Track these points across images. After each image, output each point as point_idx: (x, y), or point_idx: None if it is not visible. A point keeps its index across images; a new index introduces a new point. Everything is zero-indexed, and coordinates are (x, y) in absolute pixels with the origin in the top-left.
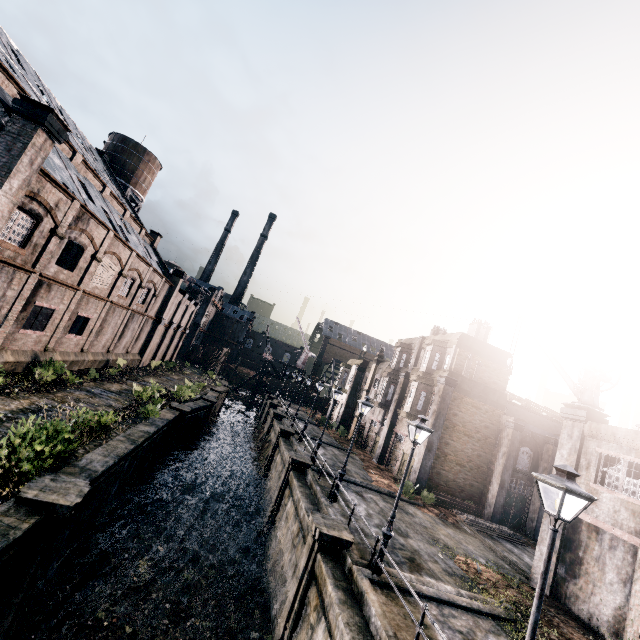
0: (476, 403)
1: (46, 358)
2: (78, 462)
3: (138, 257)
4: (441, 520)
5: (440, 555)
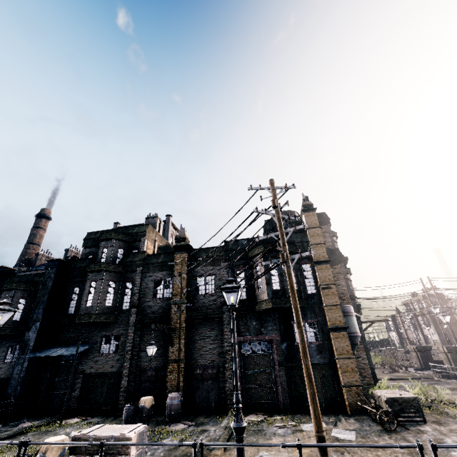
0: None
1: None
2: None
3: None
4: None
5: None
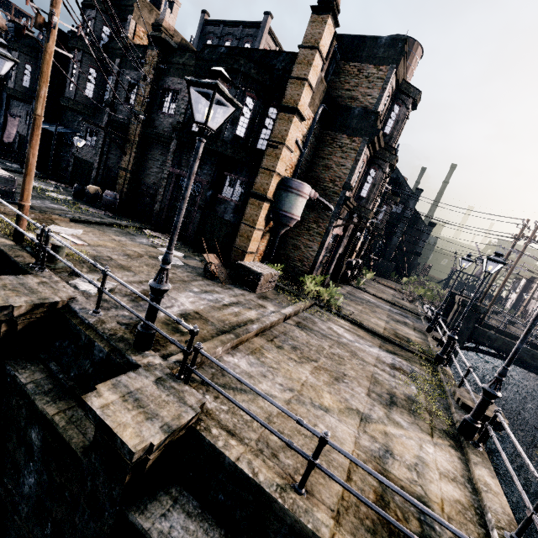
0: None
1: None
2: None
3: None
4: None
5: None
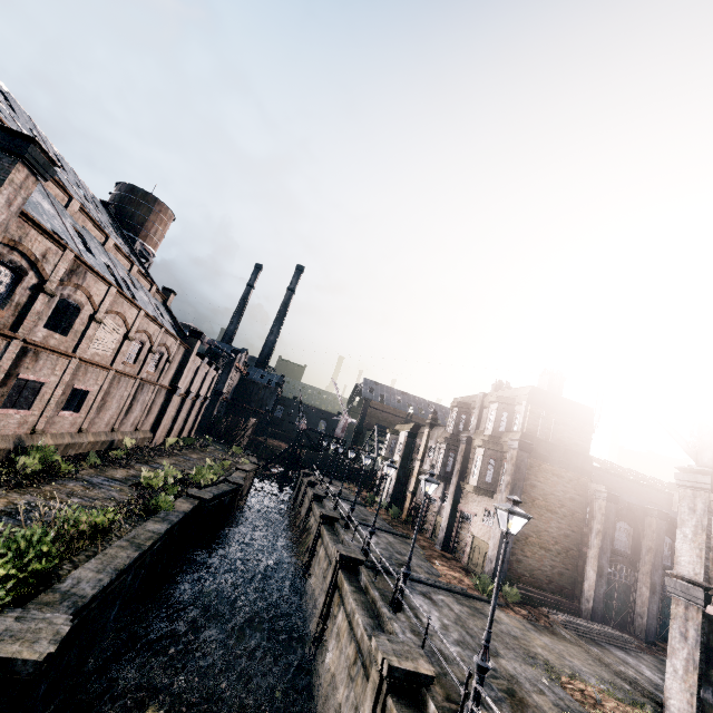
0: (557, 470)
1: (33, 443)
2: (60, 584)
3: (147, 316)
4: (532, 624)
5: (544, 680)
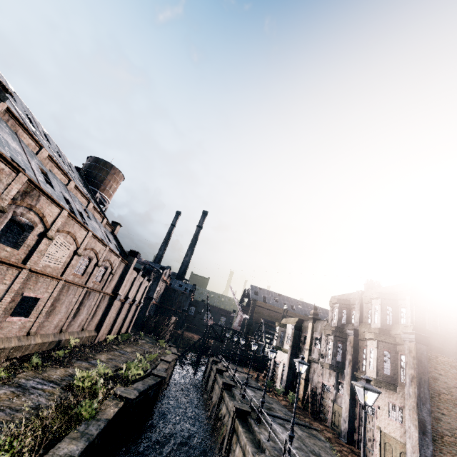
0: (453, 362)
1: None
2: None
3: (94, 237)
4: None
5: None
